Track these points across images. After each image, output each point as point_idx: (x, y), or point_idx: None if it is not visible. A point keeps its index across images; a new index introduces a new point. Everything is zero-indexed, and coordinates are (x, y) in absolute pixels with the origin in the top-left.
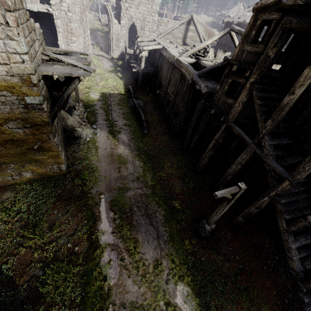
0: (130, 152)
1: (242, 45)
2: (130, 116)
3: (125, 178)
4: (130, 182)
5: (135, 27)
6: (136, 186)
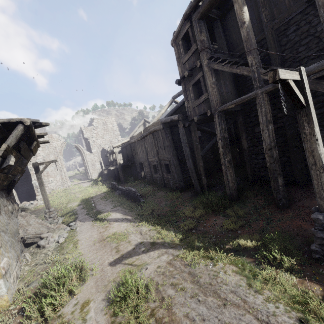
0: (130, 224)
1: (180, 64)
2: (119, 200)
3: (131, 253)
4: (142, 255)
5: (106, 150)
6: (154, 254)
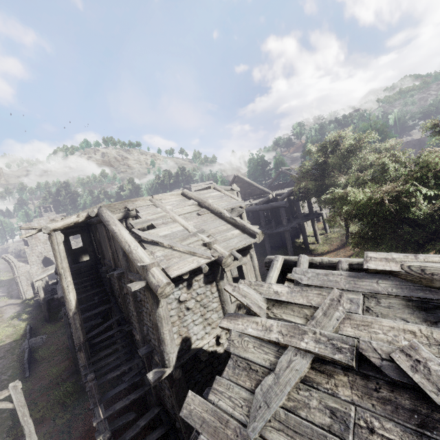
0: None
1: None
2: (13, 365)
3: None
4: None
5: (50, 259)
6: None
